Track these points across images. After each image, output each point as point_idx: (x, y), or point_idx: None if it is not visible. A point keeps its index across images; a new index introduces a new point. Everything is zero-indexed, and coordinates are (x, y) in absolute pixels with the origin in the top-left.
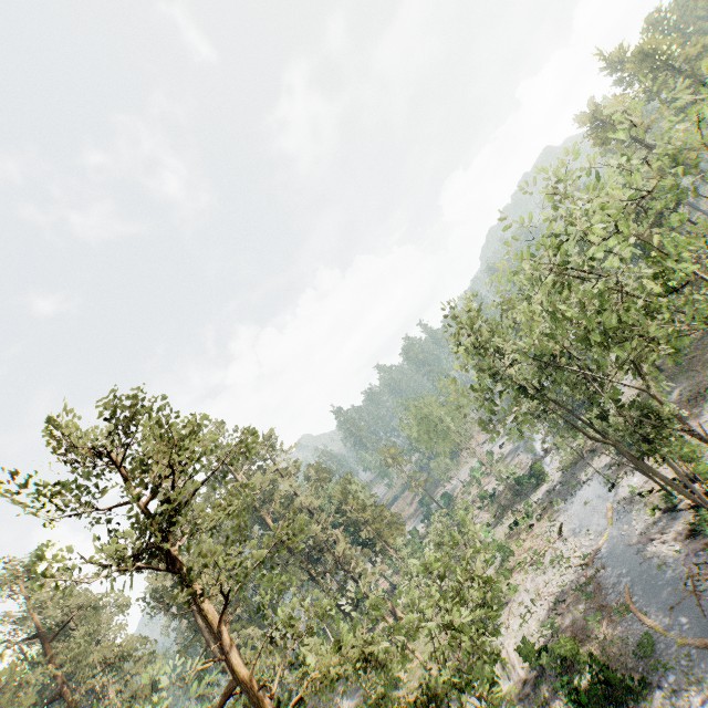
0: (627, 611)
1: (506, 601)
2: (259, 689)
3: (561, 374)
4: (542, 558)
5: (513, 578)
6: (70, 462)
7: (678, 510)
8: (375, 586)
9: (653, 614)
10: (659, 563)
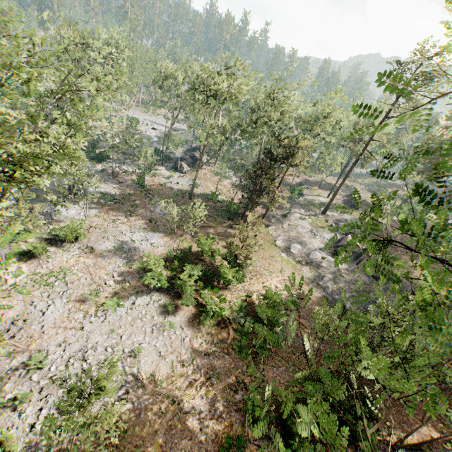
0: None
1: None
2: None
3: None
4: None
5: None
6: None
7: (18, 243)
8: None
9: None
10: None
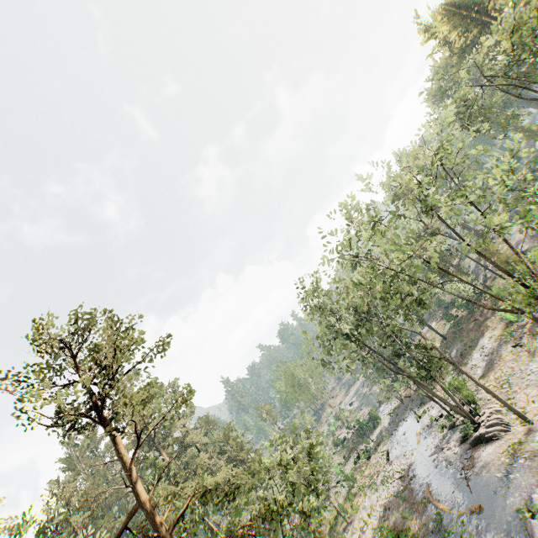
0: (428, 501)
1: (350, 520)
2: (155, 507)
3: (370, 324)
4: (376, 480)
5: (356, 500)
6: (42, 353)
7: (457, 426)
8: None
9: (443, 500)
10: (447, 464)
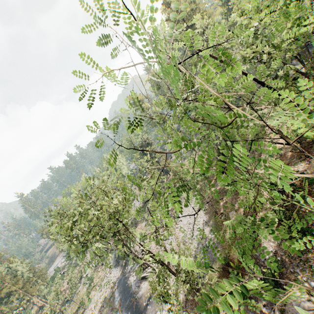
0: (118, 310)
1: (86, 307)
2: None
3: None
4: (102, 282)
5: (91, 293)
6: None
7: None
8: (30, 310)
9: (124, 310)
10: (130, 286)
